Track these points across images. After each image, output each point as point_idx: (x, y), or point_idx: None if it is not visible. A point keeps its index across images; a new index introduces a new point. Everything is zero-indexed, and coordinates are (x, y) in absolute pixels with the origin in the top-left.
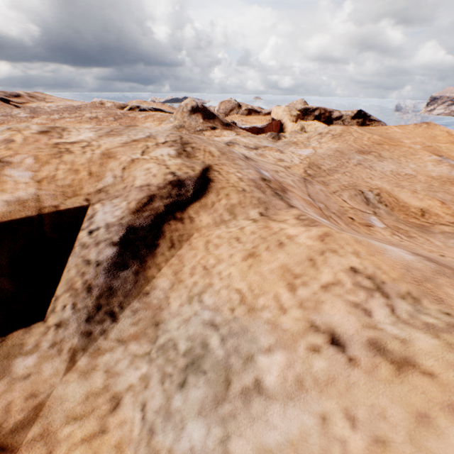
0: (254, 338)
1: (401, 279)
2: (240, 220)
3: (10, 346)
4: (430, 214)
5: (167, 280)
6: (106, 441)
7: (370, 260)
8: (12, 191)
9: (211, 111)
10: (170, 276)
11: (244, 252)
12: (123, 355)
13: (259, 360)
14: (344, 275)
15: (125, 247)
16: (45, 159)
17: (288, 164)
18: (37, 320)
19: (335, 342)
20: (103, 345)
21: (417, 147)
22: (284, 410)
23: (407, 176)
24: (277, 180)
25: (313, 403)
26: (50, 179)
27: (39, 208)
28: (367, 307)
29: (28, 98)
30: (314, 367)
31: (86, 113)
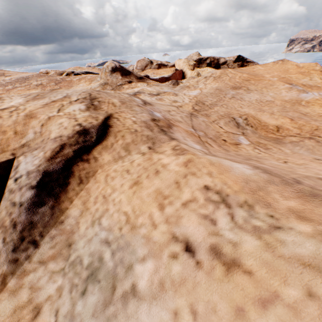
0: (134, 251)
1: (241, 190)
2: (133, 154)
3: None
4: (283, 129)
5: (78, 209)
6: None
7: (220, 178)
8: None
9: (127, 69)
10: (80, 206)
11: (131, 182)
12: (44, 273)
13: (136, 268)
14: (199, 193)
15: (41, 189)
16: None
17: (180, 104)
18: None
19: (188, 249)
20: (28, 267)
21: (274, 80)
22: (150, 308)
23: (267, 102)
24: (166, 118)
25: (169, 302)
26: None
27: None
28: (214, 217)
29: None
30: (172, 271)
31: (33, 82)
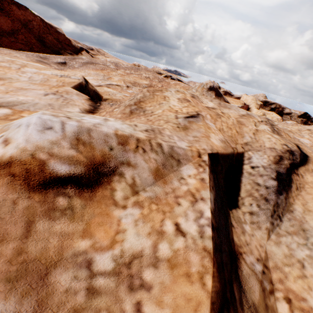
0: None
1: None
2: None
3: (236, 217)
4: None
5: (299, 207)
6: (309, 281)
7: None
8: (216, 134)
9: (220, 91)
10: (300, 205)
11: None
12: (292, 240)
13: None
14: None
15: (279, 183)
16: (214, 117)
17: None
18: (235, 207)
19: None
20: (279, 231)
21: None
22: None
23: None
24: None
25: None
26: (222, 130)
27: (231, 147)
28: None
29: (96, 52)
30: None
31: (143, 73)
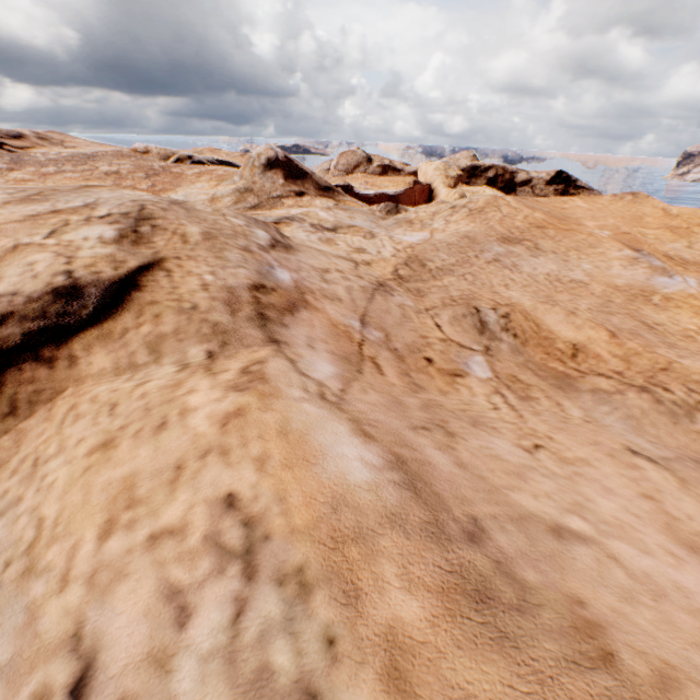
0: None
1: (310, 530)
2: (166, 364)
3: None
4: (586, 355)
5: None
6: None
7: (278, 479)
8: None
9: (299, 167)
10: None
11: (101, 437)
12: None
13: None
14: (203, 513)
15: None
16: None
17: (370, 257)
18: None
19: (77, 692)
20: None
21: (603, 235)
22: None
23: (573, 285)
24: (300, 288)
25: None
26: None
27: None
28: (193, 601)
29: (35, 141)
30: None
31: (103, 166)
